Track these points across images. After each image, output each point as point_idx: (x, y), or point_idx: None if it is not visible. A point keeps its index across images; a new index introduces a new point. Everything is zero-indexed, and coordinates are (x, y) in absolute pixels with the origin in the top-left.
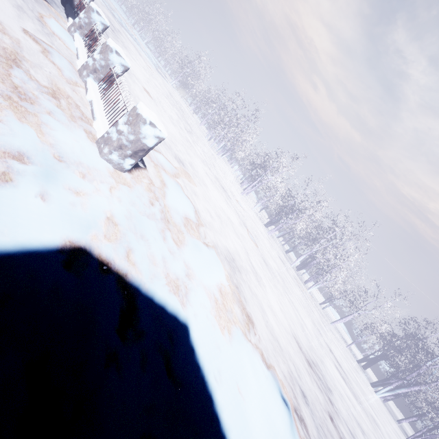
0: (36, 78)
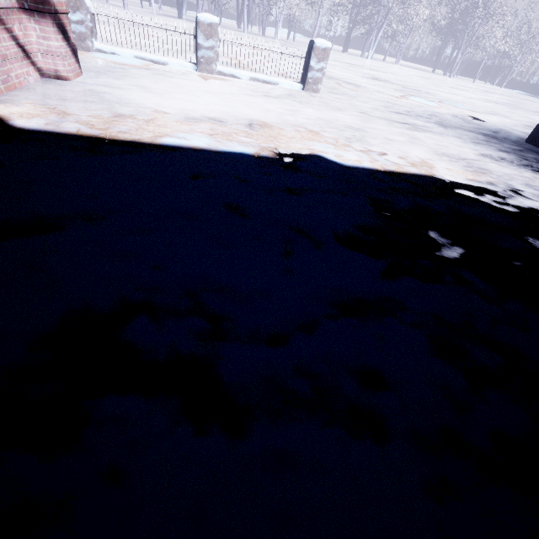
0: (278, 94)
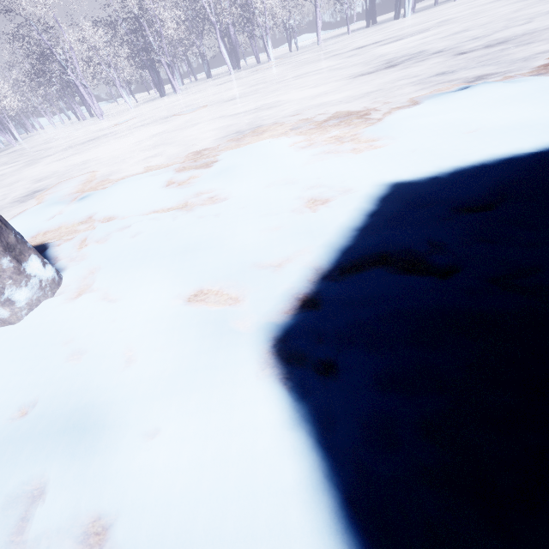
0: None
